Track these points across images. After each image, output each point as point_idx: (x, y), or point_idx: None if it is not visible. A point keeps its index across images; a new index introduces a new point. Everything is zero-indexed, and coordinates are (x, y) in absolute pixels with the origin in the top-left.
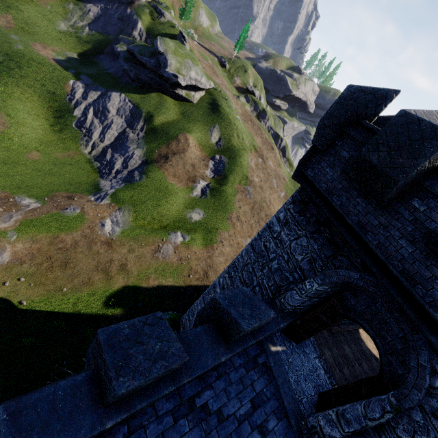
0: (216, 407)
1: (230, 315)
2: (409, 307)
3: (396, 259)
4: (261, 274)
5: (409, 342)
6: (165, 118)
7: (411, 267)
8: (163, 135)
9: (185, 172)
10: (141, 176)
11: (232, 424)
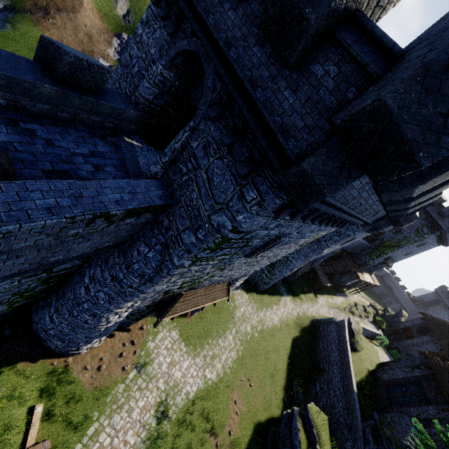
0: (46, 137)
1: (53, 44)
2: (205, 39)
3: (203, 0)
4: (125, 84)
5: (205, 75)
6: None
7: (209, 2)
8: None
9: (77, 41)
10: (3, 24)
11: (63, 152)
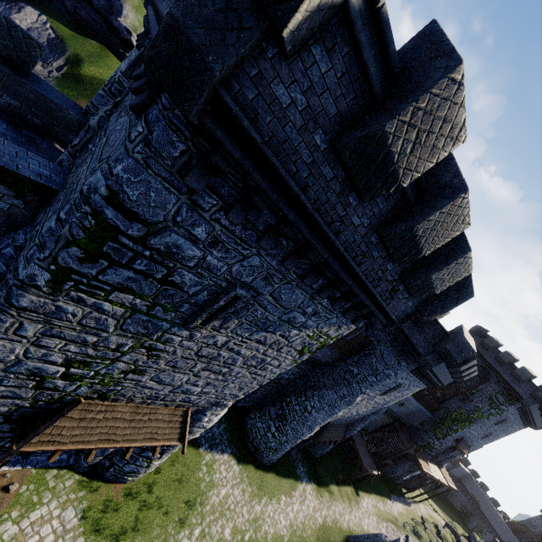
0: None
1: None
2: (153, 19)
3: None
4: None
5: None
6: (101, 74)
7: None
8: (90, 89)
9: None
10: None
11: None
